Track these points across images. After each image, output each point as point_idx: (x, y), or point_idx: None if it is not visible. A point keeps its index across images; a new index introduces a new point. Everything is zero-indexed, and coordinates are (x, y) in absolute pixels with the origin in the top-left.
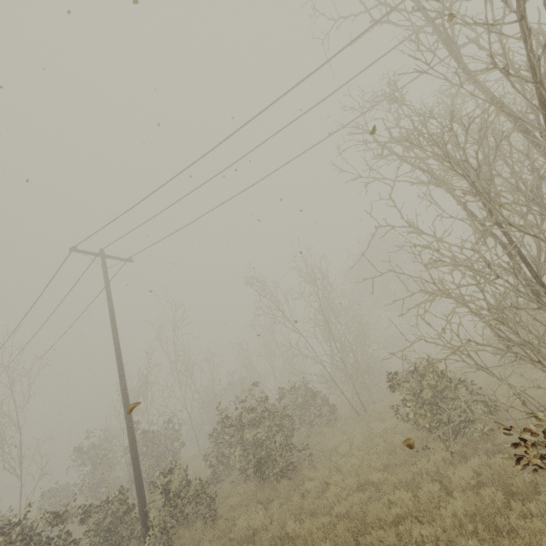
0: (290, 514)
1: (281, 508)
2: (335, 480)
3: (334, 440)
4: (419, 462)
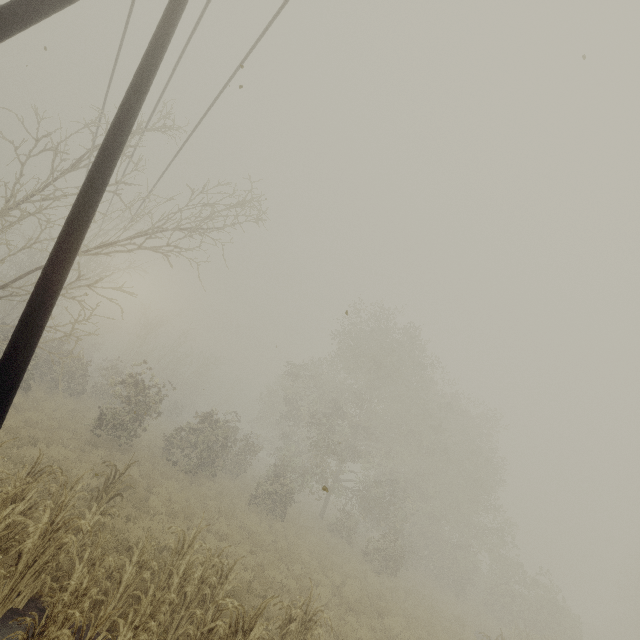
0: None
1: None
2: None
3: None
4: None
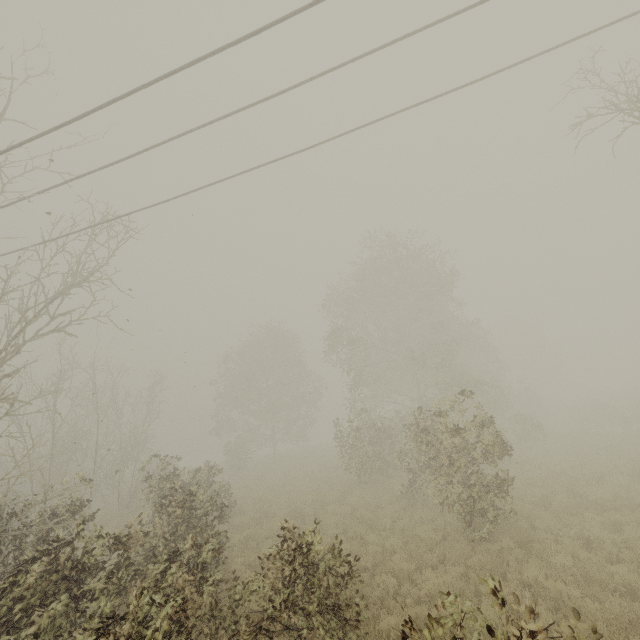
0: None
1: None
2: None
3: None
4: None
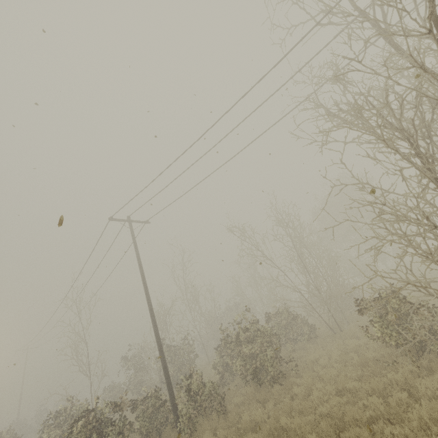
0: (282, 411)
1: (276, 407)
2: (318, 387)
3: (315, 354)
4: (388, 374)
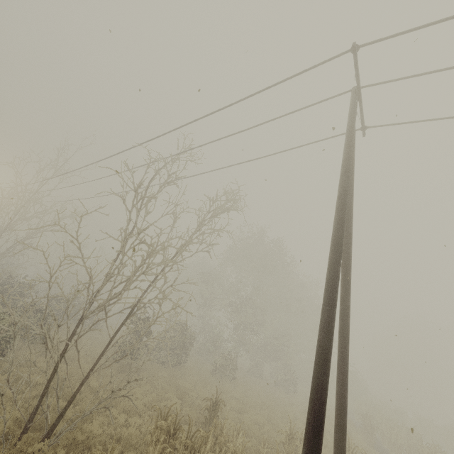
0: None
1: None
2: None
3: None
4: None
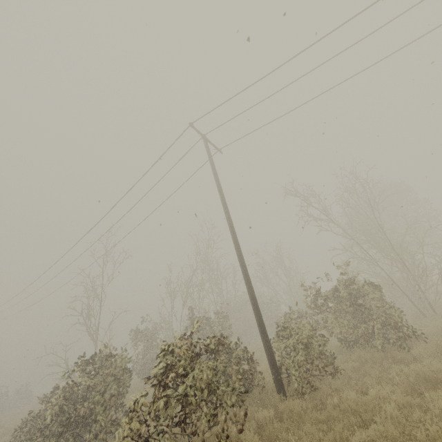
0: None
1: None
2: None
3: (435, 324)
4: None
